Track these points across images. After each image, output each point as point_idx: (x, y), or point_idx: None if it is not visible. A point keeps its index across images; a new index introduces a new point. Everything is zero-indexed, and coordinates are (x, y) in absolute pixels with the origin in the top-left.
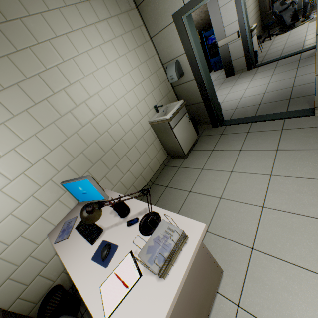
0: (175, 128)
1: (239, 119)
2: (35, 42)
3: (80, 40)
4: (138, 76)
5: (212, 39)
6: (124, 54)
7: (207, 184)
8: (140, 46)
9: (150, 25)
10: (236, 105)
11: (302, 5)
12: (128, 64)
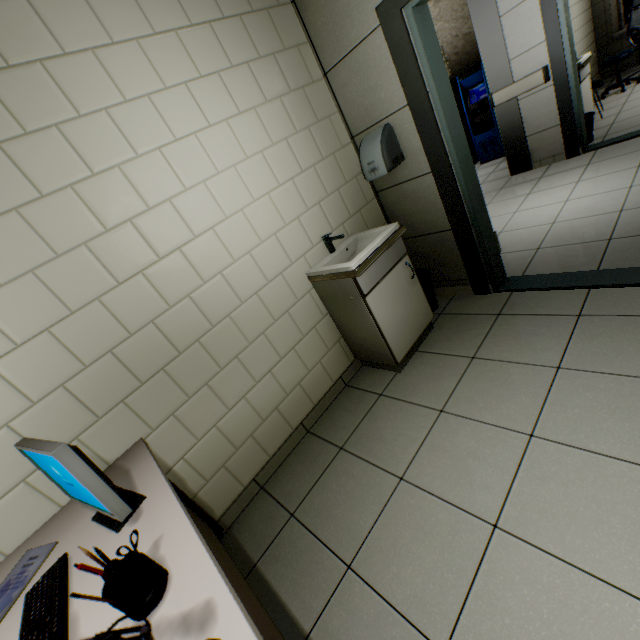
0: (373, 294)
1: (550, 275)
2: None
3: (133, 67)
4: (286, 161)
5: (480, 93)
6: (252, 107)
7: (454, 465)
8: (296, 92)
9: (324, 40)
10: (538, 238)
11: None
12: (262, 133)
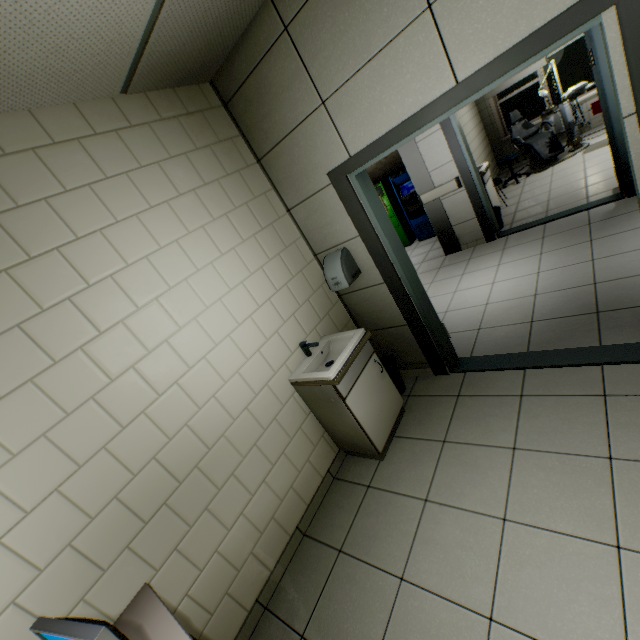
0: (351, 395)
1: (493, 356)
2: (21, 257)
3: (133, 236)
4: (263, 286)
5: (410, 188)
6: (232, 248)
7: (446, 558)
8: (266, 228)
9: (286, 188)
10: (478, 319)
11: (564, 127)
12: (241, 266)
